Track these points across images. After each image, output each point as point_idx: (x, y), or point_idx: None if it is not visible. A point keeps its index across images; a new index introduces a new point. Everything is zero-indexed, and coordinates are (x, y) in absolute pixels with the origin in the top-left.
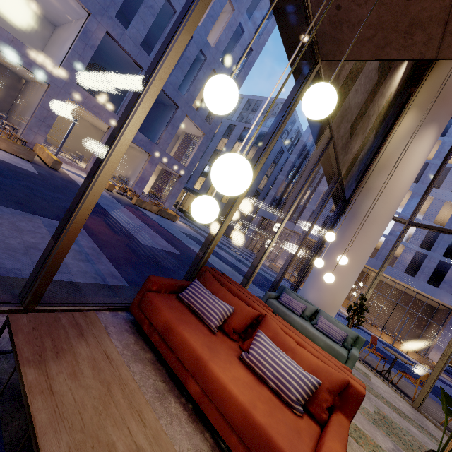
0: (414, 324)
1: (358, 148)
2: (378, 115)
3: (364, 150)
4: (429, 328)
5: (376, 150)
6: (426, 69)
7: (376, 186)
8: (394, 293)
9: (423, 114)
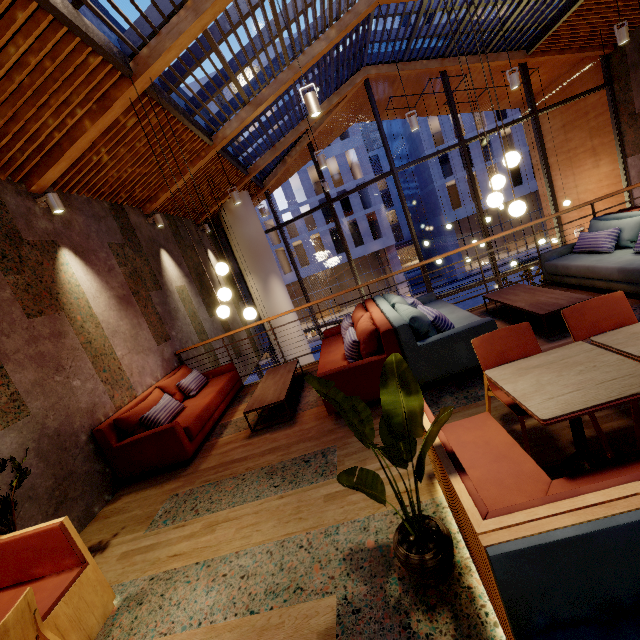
0: (376, 274)
1: (246, 334)
2: (232, 300)
3: (247, 321)
4: (385, 268)
5: (248, 292)
6: (218, 217)
7: (282, 344)
8: (346, 265)
9: (257, 274)
